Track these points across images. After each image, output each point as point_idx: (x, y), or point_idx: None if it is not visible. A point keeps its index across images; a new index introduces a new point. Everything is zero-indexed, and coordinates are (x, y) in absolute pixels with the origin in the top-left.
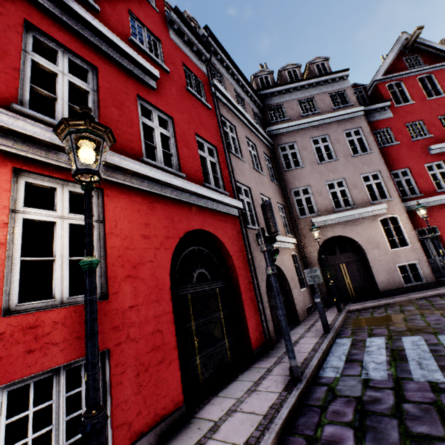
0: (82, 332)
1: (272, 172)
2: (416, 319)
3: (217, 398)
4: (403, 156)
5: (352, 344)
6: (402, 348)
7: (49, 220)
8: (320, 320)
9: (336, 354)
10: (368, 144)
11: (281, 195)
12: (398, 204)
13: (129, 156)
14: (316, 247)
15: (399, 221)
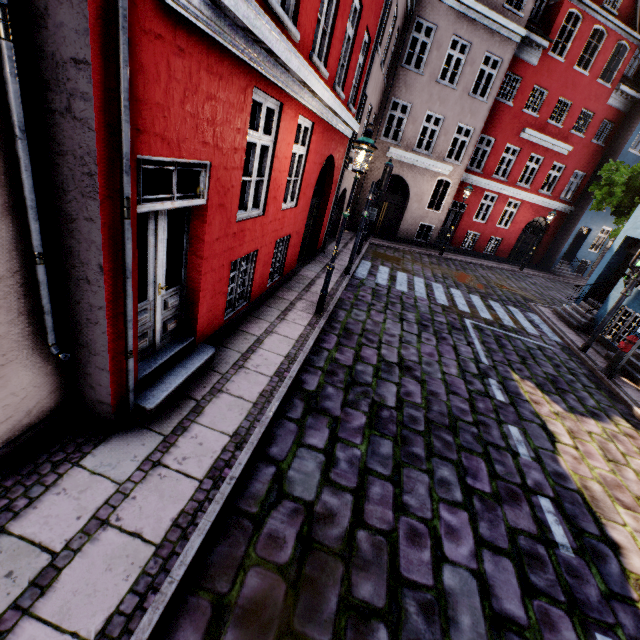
0: (289, 223)
1: (389, 61)
2: (409, 265)
3: (305, 269)
4: (503, 123)
5: (371, 266)
6: (396, 277)
7: (295, 152)
8: (351, 243)
9: (363, 269)
10: (491, 89)
11: (381, 100)
12: (461, 172)
13: (330, 82)
14: (377, 178)
15: (449, 188)
